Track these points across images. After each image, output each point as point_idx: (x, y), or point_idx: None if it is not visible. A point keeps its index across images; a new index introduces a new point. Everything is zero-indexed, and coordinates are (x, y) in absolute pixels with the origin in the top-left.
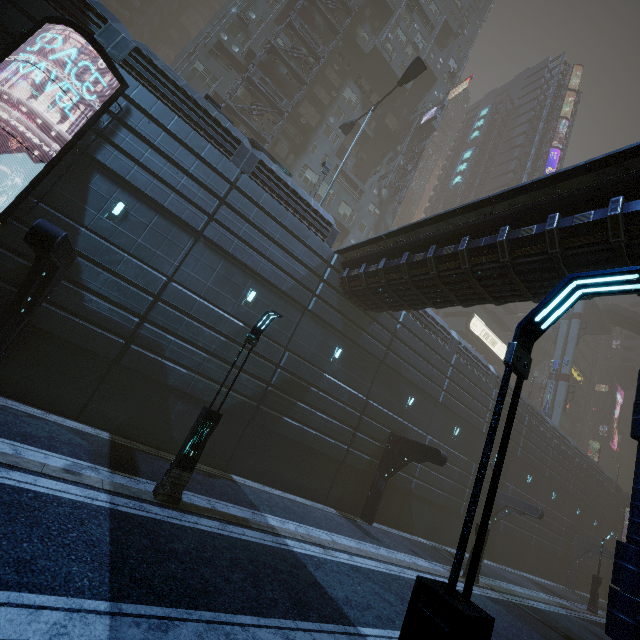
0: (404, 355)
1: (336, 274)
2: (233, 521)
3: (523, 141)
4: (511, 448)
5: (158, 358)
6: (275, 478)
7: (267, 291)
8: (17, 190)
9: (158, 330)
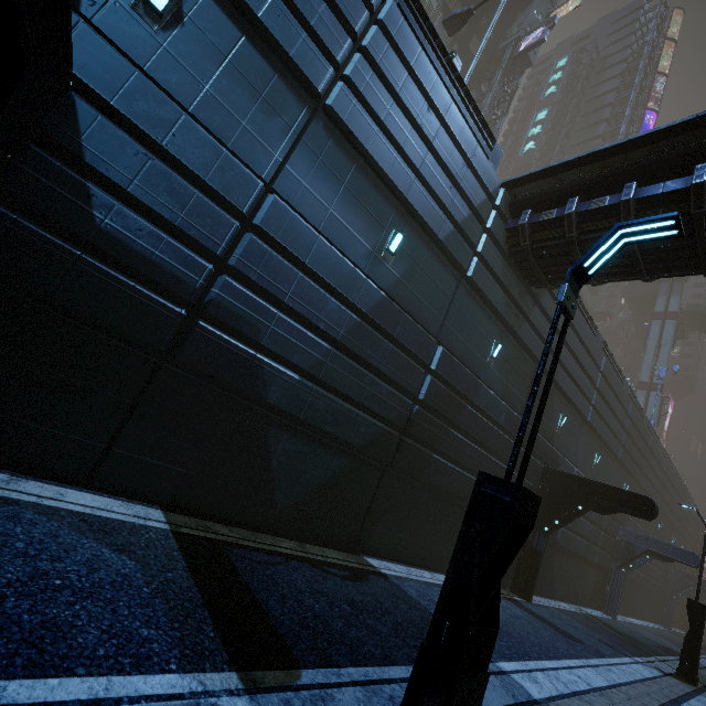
0: (562, 356)
1: (502, 222)
2: None
3: (614, 99)
4: (637, 475)
5: (250, 350)
6: (417, 551)
7: (415, 237)
8: None
9: (249, 292)
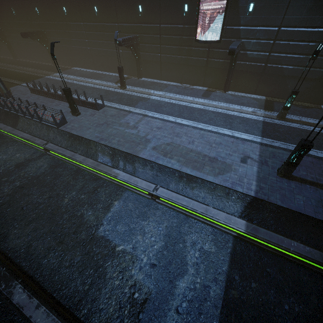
0: None
1: None
2: (307, 124)
3: None
4: None
5: (279, 66)
6: None
7: None
8: (220, 27)
9: (277, 54)
